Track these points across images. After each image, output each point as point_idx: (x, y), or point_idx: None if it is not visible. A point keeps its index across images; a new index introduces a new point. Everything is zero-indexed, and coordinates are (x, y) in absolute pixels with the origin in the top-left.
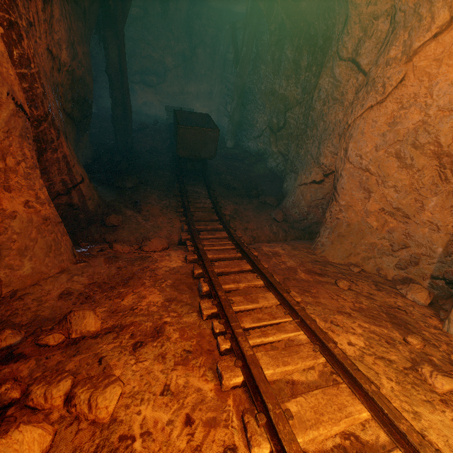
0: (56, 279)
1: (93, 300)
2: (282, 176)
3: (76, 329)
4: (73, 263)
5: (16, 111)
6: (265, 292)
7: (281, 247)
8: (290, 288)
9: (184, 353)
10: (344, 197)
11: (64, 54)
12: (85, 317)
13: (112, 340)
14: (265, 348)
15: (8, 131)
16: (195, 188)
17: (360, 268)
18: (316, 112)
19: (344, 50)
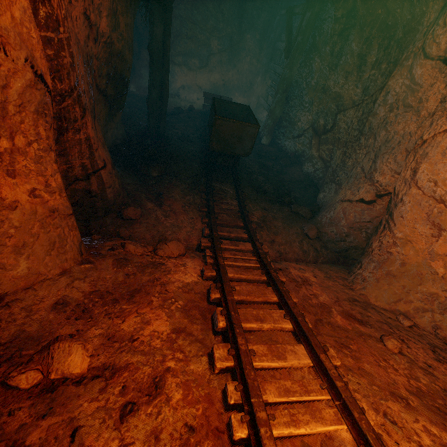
0: (54, 282)
1: (91, 315)
2: (318, 184)
3: (57, 368)
4: (77, 263)
5: (34, 82)
6: (294, 341)
7: (312, 272)
8: (324, 337)
9: (185, 430)
10: (402, 228)
11: (103, 23)
12: (71, 352)
13: (98, 392)
14: (292, 443)
15: (21, 105)
16: (222, 186)
17: (413, 322)
18: (377, 119)
19: (434, 46)
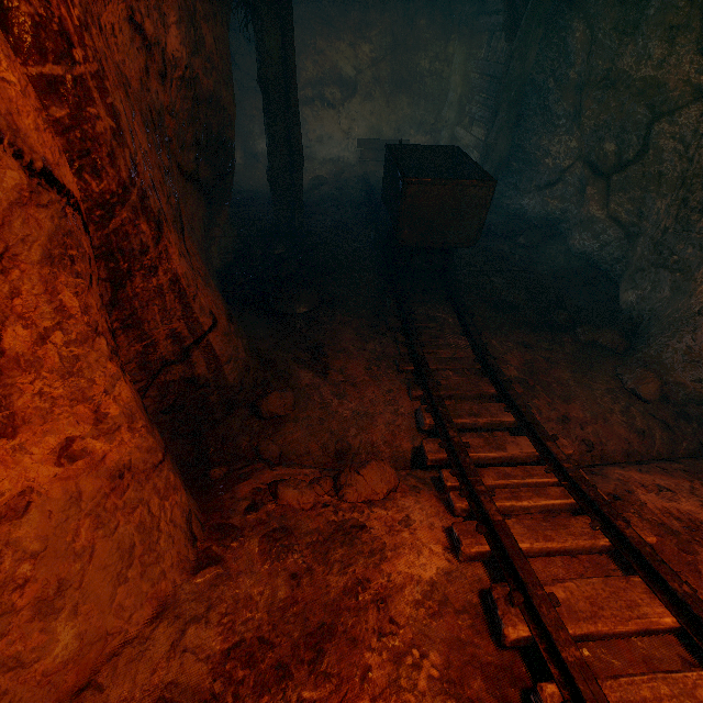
0: (142, 646)
1: None
2: (612, 272)
3: None
4: (188, 569)
5: (29, 190)
6: None
7: (695, 497)
8: None
9: None
10: None
11: (172, 38)
12: None
13: None
14: None
15: (5, 252)
16: (429, 310)
17: None
18: None
19: None
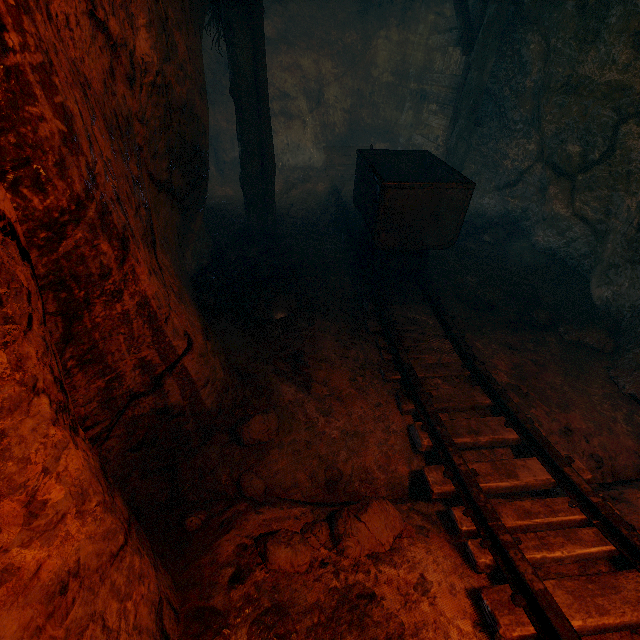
0: None
1: None
2: (580, 267)
3: None
4: None
5: None
6: None
7: None
8: None
9: None
10: None
11: (141, 42)
12: None
13: None
14: None
15: None
16: (408, 312)
17: None
18: None
19: None
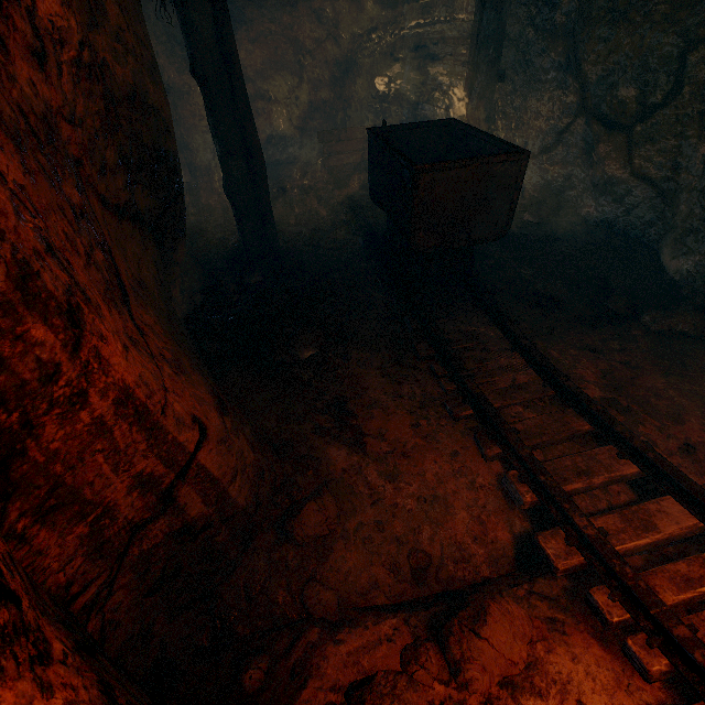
0: None
1: None
2: (646, 237)
3: None
4: None
5: None
6: None
7: None
8: None
9: None
10: None
11: None
12: None
13: None
14: None
15: None
16: (461, 325)
17: None
18: None
19: None
